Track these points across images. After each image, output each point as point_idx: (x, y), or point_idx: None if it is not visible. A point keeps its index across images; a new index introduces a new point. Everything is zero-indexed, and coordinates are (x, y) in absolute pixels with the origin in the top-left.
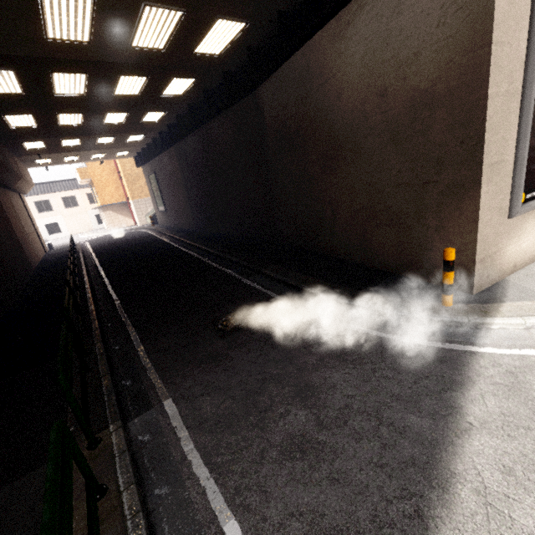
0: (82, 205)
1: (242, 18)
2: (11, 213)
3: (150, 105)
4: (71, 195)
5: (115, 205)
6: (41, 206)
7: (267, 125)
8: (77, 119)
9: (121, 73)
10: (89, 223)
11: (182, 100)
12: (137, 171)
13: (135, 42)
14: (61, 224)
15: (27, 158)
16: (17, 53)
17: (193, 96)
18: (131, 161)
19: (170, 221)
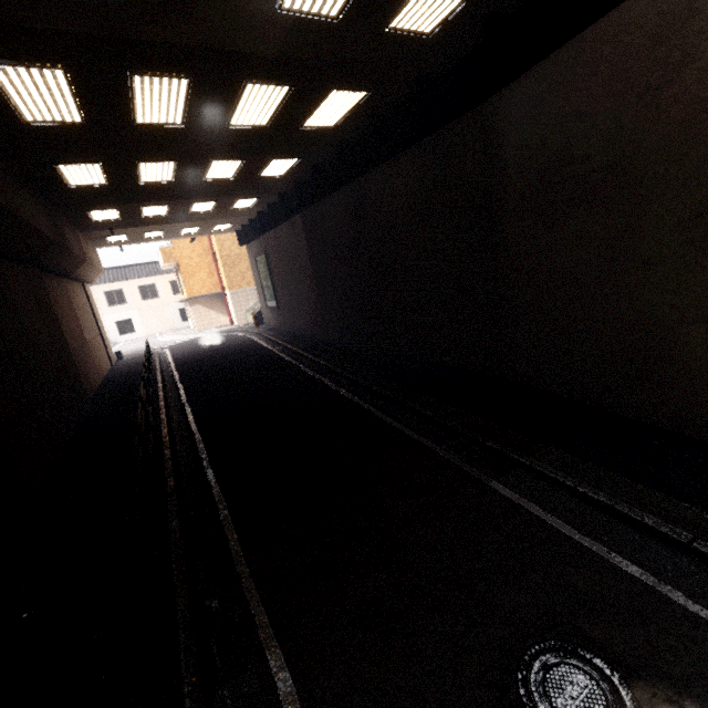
0: (163, 296)
1: None
2: (66, 313)
3: (279, 147)
4: (150, 283)
5: (206, 297)
6: (112, 298)
7: (507, 164)
8: (166, 171)
9: (248, 79)
10: (171, 320)
11: (330, 137)
12: (238, 251)
13: None
14: (135, 321)
15: (95, 234)
16: (69, 26)
17: (349, 129)
18: (231, 238)
19: (283, 322)
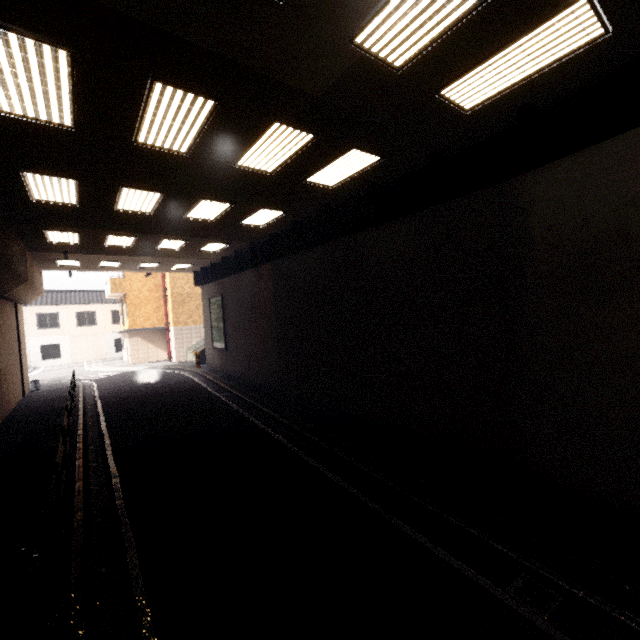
0: (101, 324)
1: (607, 16)
2: None
3: (273, 197)
4: (91, 310)
5: (148, 330)
6: (44, 321)
7: (534, 240)
8: (149, 201)
9: (278, 118)
10: (104, 349)
11: (323, 197)
12: (190, 291)
13: (369, 27)
14: (64, 347)
15: (45, 255)
16: None
17: (344, 192)
18: (185, 277)
19: (229, 364)
